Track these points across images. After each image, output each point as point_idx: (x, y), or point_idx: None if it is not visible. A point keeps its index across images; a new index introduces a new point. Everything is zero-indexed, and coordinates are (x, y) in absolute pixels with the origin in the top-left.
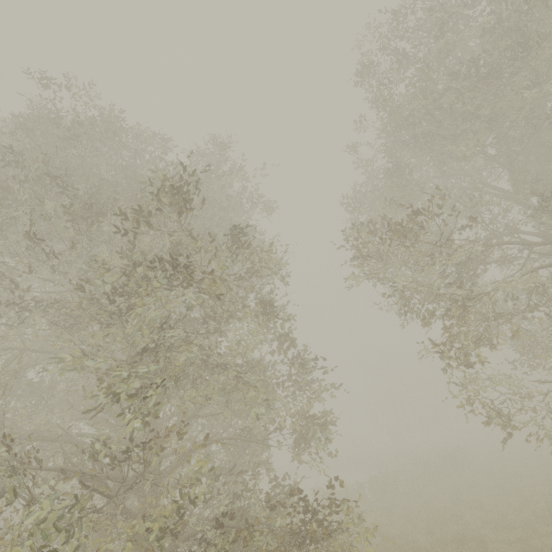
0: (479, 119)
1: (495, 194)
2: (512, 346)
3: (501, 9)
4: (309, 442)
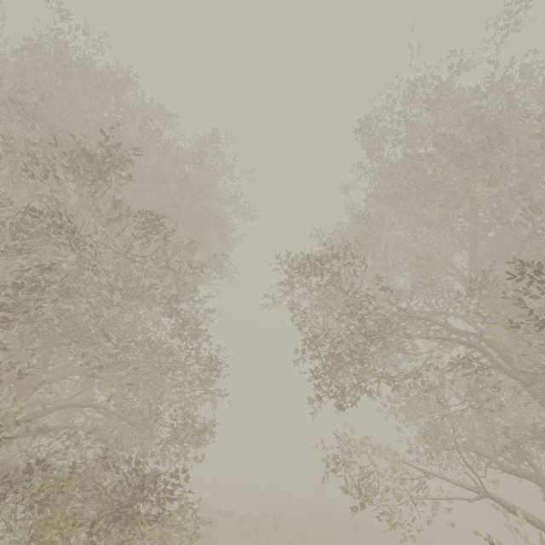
0: (443, 195)
1: (451, 274)
2: (420, 427)
3: (481, 102)
4: (181, 444)
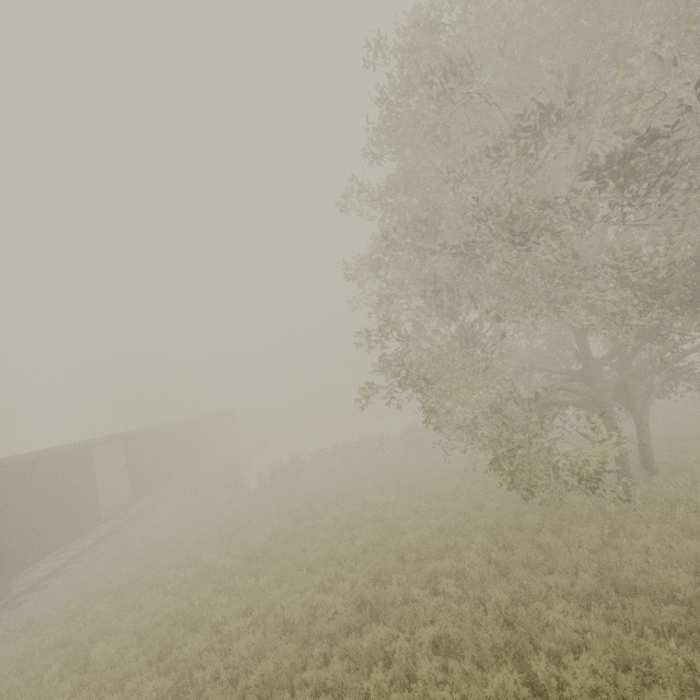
0: None
1: None
2: None
3: None
4: None
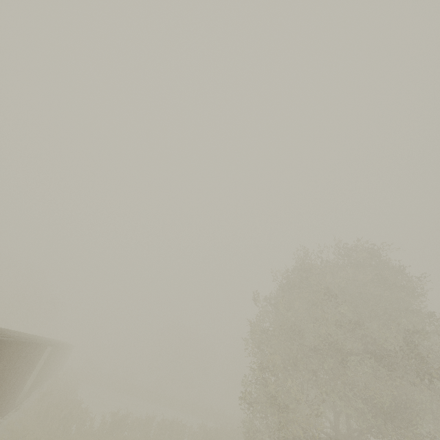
0: None
1: None
2: None
3: None
4: None
